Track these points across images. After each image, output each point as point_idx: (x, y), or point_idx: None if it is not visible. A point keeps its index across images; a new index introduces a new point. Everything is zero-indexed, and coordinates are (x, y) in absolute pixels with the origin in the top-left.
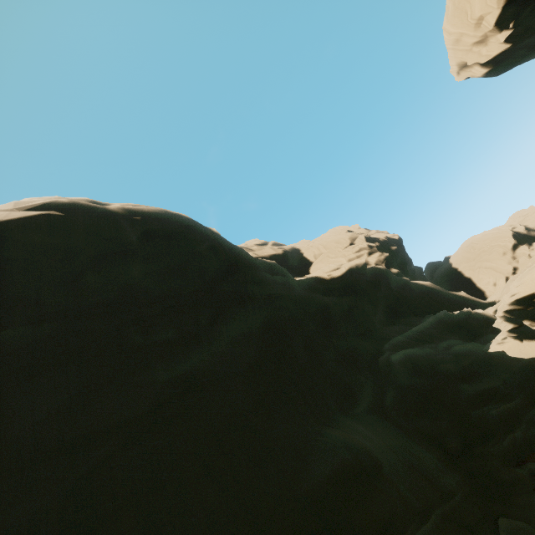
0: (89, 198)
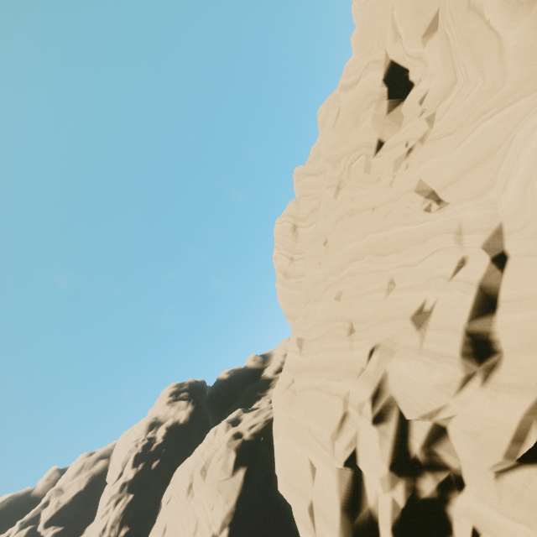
0: (230, 434)
